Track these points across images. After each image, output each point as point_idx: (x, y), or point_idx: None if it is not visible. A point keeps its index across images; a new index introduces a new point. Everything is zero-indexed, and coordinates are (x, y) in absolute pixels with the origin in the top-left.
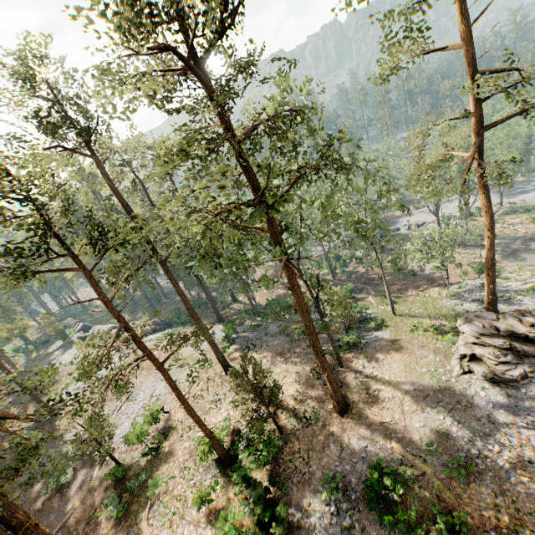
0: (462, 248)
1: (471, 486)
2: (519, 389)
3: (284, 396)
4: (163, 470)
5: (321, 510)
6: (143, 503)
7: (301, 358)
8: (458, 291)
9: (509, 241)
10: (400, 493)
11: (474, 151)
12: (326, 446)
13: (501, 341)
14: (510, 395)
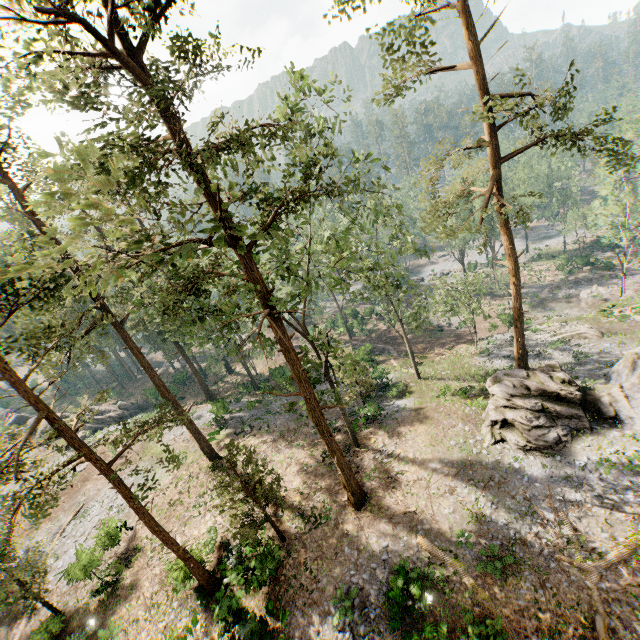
0: (491, 299)
1: (509, 581)
2: (555, 457)
3: (288, 491)
4: (122, 611)
5: (333, 638)
6: None
7: (309, 439)
8: (487, 347)
9: (537, 289)
10: (428, 603)
11: (493, 185)
12: (339, 551)
13: (534, 402)
14: (545, 465)
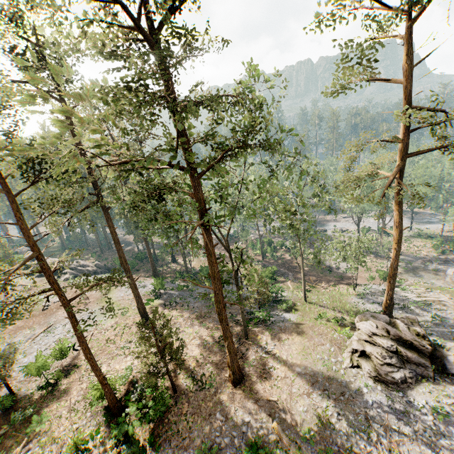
0: (374, 257)
1: None
2: (398, 392)
3: (188, 356)
4: (52, 407)
5: None
6: (20, 439)
7: (214, 323)
8: (363, 292)
9: (412, 259)
10: None
11: (394, 172)
12: (212, 414)
13: (390, 344)
14: (389, 396)
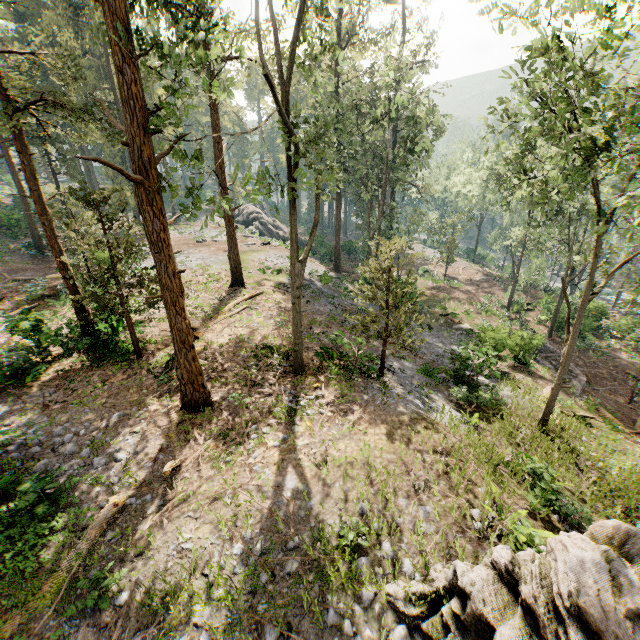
0: None
1: None
2: None
3: (208, 338)
4: None
5: None
6: (44, 305)
7: None
8: None
9: None
10: None
11: None
12: (115, 408)
13: None
14: None
